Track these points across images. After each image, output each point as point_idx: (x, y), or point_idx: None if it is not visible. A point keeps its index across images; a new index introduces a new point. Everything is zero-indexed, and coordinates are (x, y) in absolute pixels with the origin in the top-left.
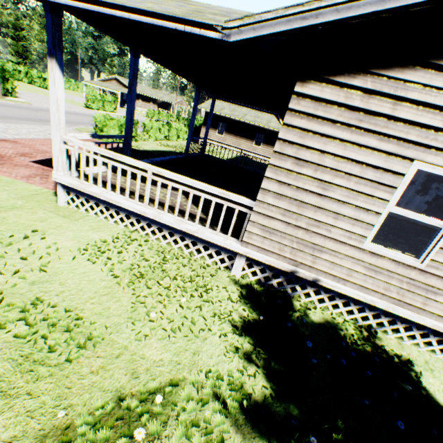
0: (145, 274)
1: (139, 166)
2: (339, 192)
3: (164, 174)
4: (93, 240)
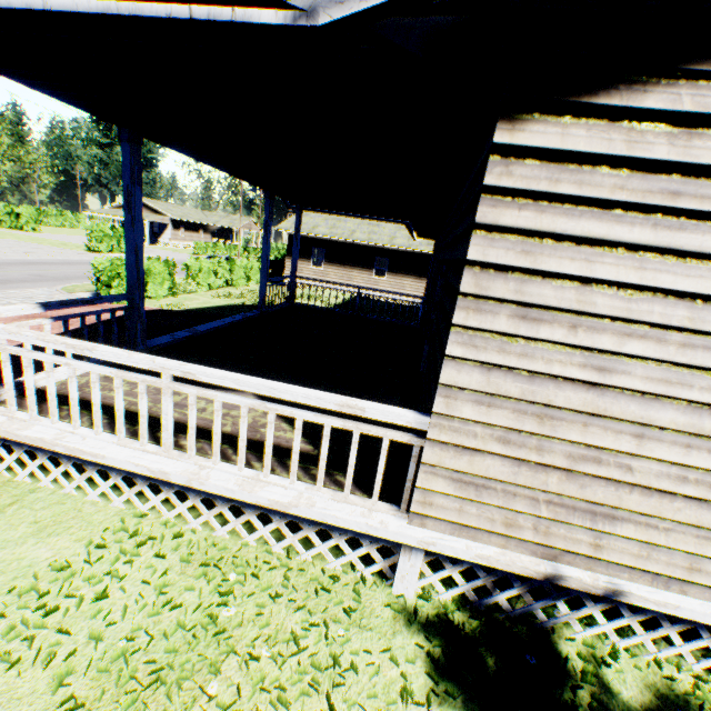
0: (167, 664)
1: (139, 365)
2: (641, 373)
3: (200, 377)
4: (32, 569)
